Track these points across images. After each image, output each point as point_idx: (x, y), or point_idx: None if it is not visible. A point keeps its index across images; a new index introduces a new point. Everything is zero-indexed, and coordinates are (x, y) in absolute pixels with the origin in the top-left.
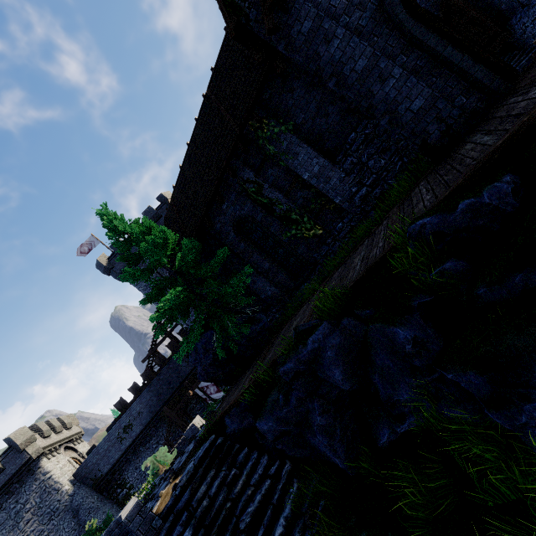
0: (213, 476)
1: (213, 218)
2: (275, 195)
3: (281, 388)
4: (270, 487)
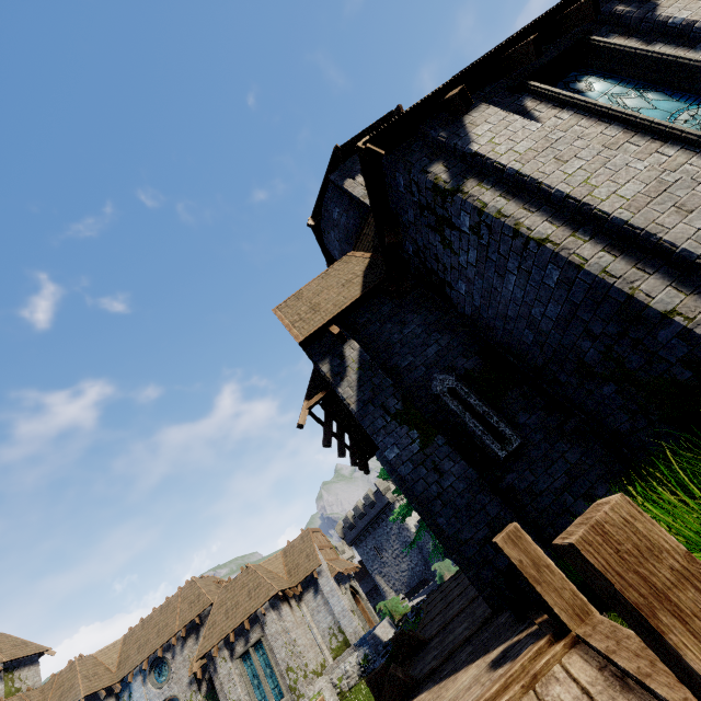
0: None
1: None
2: None
3: None
4: None
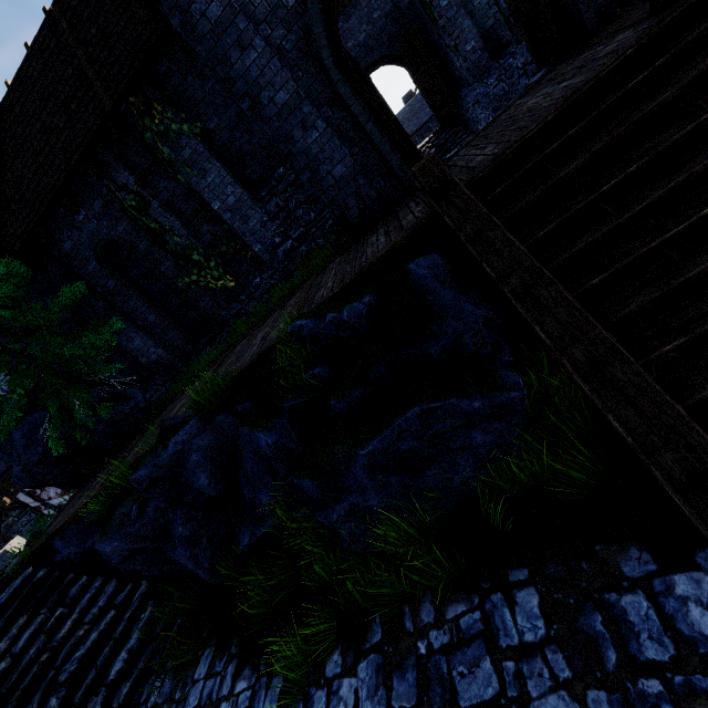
0: (24, 625)
1: (57, 230)
2: (170, 221)
3: (138, 496)
4: (115, 619)
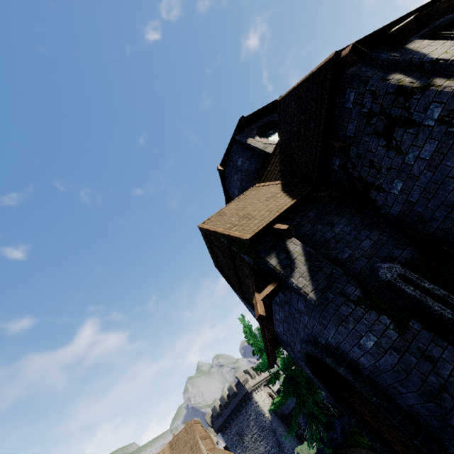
0: None
1: None
2: None
3: None
4: None
